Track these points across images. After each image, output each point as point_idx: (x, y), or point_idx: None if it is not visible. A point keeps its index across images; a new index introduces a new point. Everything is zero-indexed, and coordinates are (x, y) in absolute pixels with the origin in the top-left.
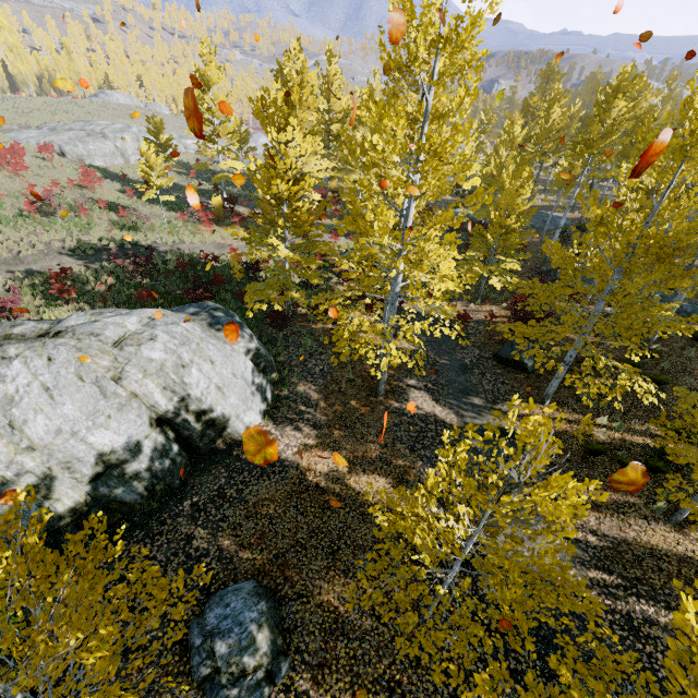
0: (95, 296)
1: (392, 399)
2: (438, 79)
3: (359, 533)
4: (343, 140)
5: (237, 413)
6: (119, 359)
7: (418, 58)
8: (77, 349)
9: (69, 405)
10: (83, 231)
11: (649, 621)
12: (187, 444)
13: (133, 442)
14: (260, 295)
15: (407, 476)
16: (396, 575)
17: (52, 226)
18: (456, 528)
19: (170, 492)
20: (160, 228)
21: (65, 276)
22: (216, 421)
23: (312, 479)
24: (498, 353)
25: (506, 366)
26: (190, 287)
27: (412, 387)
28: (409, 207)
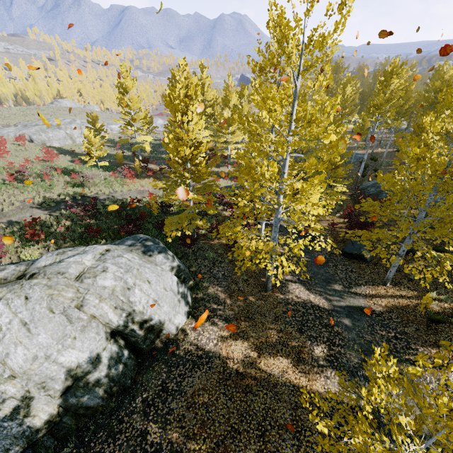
0: (57, 235)
1: (277, 292)
2: (304, 70)
3: (278, 413)
4: (213, 117)
5: (169, 318)
6: (80, 290)
7: (291, 57)
8: (48, 287)
9: (42, 334)
10: (47, 190)
11: None
12: (133, 347)
13: (94, 355)
14: (175, 225)
15: (302, 354)
16: (317, 451)
17: (26, 189)
18: (393, 433)
19: (124, 391)
20: (99, 183)
21: (36, 223)
22: (154, 326)
23: (232, 366)
24: (344, 250)
25: (351, 259)
26: (123, 222)
27: (290, 281)
28: (285, 159)
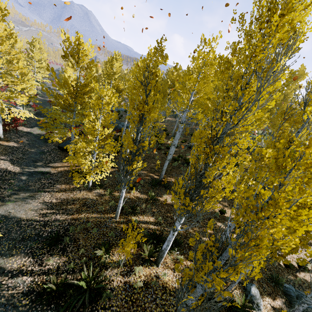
0: None
1: None
2: None
3: None
4: None
5: None
6: None
7: None
8: None
9: None
10: None
11: (55, 220)
12: None
13: None
14: None
15: None
16: None
17: None
18: None
19: None
20: None
21: None
22: None
23: None
24: (59, 145)
25: (63, 151)
26: None
27: (0, 159)
28: None
